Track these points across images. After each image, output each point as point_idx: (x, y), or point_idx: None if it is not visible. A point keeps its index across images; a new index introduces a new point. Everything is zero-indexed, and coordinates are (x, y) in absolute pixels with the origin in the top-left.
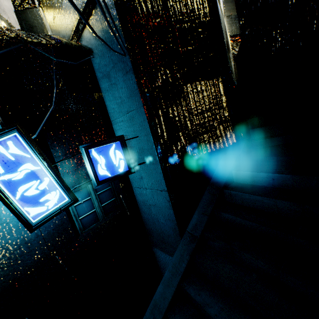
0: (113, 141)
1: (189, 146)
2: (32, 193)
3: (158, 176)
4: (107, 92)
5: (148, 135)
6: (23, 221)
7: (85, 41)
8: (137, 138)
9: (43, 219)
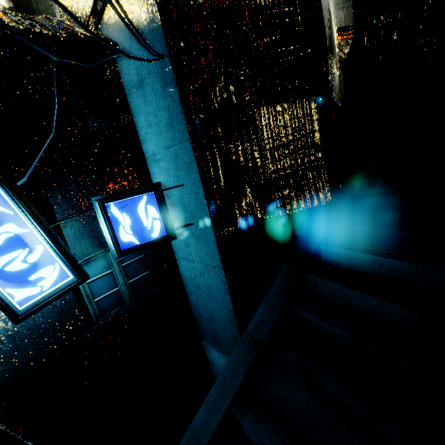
0: (143, 192)
1: (258, 203)
2: (17, 268)
3: (211, 246)
4: (139, 113)
5: (197, 184)
6: (3, 307)
7: (107, 29)
8: (181, 187)
9: (34, 305)
